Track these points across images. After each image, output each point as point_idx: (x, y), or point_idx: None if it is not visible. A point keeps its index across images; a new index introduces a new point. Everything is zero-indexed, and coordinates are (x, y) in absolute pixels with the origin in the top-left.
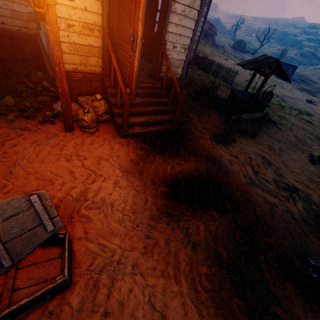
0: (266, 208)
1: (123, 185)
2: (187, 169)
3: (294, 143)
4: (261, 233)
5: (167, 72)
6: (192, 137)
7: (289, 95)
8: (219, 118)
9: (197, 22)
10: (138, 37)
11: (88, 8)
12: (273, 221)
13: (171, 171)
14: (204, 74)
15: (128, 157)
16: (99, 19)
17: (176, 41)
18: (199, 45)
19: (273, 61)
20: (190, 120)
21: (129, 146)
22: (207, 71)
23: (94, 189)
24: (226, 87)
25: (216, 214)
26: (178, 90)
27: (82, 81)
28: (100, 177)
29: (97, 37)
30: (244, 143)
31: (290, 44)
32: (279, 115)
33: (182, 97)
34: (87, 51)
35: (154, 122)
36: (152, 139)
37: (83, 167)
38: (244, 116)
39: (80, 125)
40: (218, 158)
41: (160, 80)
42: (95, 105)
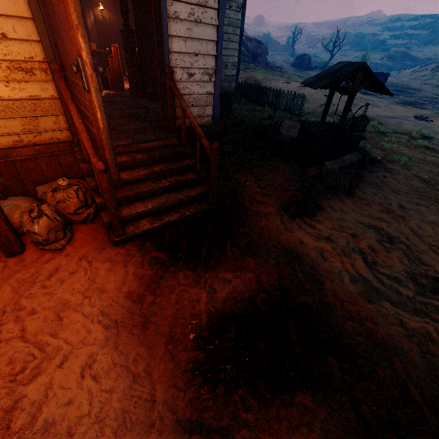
0: (413, 351)
1: (103, 367)
2: (240, 290)
3: (420, 191)
4: (423, 434)
5: (183, 117)
6: (246, 217)
7: (387, 114)
8: (289, 172)
9: (220, 29)
10: (85, 62)
11: (9, 34)
12: (438, 387)
13: (208, 302)
14: (258, 108)
15: (123, 288)
16: (37, 51)
17: (191, 65)
18: (246, 70)
19: (357, 67)
20: (241, 185)
21: (128, 263)
22: (261, 103)
23: (32, 397)
24: (293, 120)
25: (312, 400)
26: (205, 143)
27: (39, 159)
28: (54, 358)
29: (43, 82)
30: (338, 209)
31: (371, 47)
32: (382, 147)
33: (213, 154)
34: (32, 108)
35: (176, 204)
36: (173, 236)
37: (23, 338)
38: (328, 166)
39: (32, 241)
40: (298, 249)
41: (178, 131)
42: (60, 198)
